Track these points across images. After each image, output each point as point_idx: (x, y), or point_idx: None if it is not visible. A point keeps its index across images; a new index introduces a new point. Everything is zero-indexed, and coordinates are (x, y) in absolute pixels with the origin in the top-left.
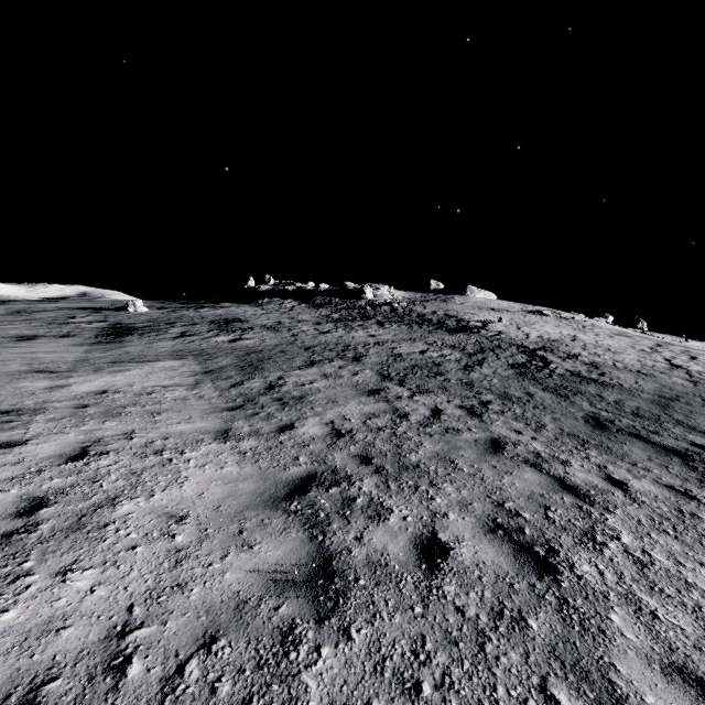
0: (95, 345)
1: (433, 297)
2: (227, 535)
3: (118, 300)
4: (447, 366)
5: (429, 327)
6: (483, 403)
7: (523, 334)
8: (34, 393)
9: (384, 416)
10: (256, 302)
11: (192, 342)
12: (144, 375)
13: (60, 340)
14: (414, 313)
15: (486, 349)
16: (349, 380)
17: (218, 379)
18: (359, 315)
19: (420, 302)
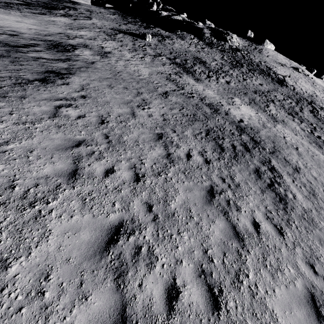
0: (199, 82)
1: (254, 47)
2: (322, 153)
3: (93, 8)
4: (296, 109)
5: (269, 78)
6: (314, 127)
7: (300, 89)
8: (251, 117)
9: (305, 131)
10: (175, 32)
11: (218, 82)
12: (246, 107)
13: (186, 77)
14: (254, 62)
15: (298, 100)
16: (282, 114)
17: (257, 110)
18: (234, 60)
19: (250, 51)
